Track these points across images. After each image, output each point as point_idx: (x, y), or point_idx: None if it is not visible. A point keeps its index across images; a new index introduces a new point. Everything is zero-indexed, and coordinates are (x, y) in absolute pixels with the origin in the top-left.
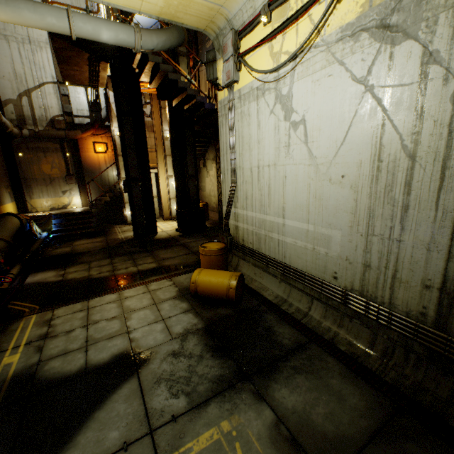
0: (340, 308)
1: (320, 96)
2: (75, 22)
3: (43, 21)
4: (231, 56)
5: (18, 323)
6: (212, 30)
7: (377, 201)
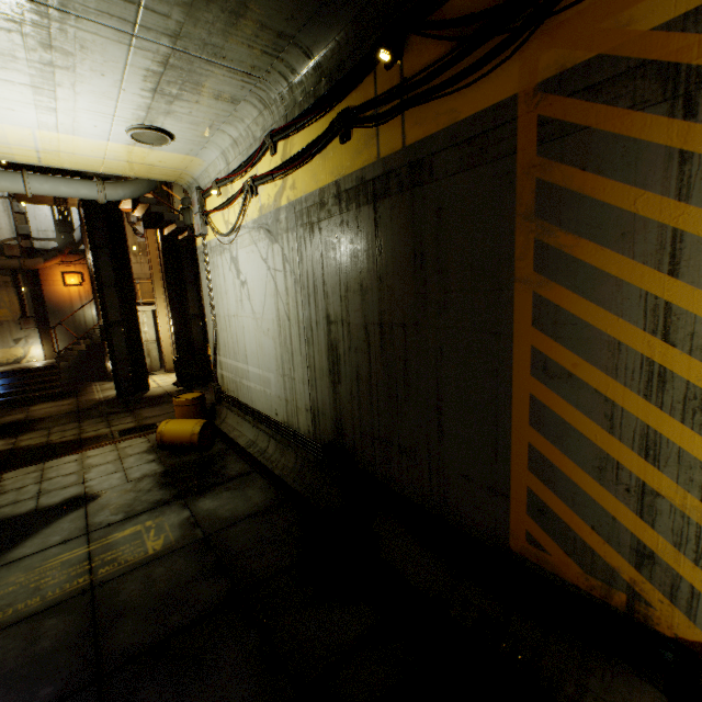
0: (282, 441)
1: (251, 266)
2: (32, 184)
3: None
4: (199, 212)
5: None
6: (183, 182)
7: (283, 349)
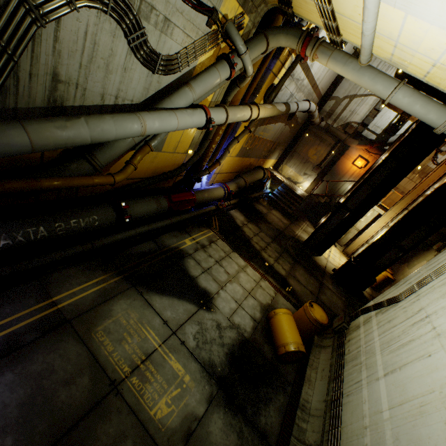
0: None
1: None
2: (396, 94)
3: (372, 87)
4: None
5: (205, 229)
6: None
7: None
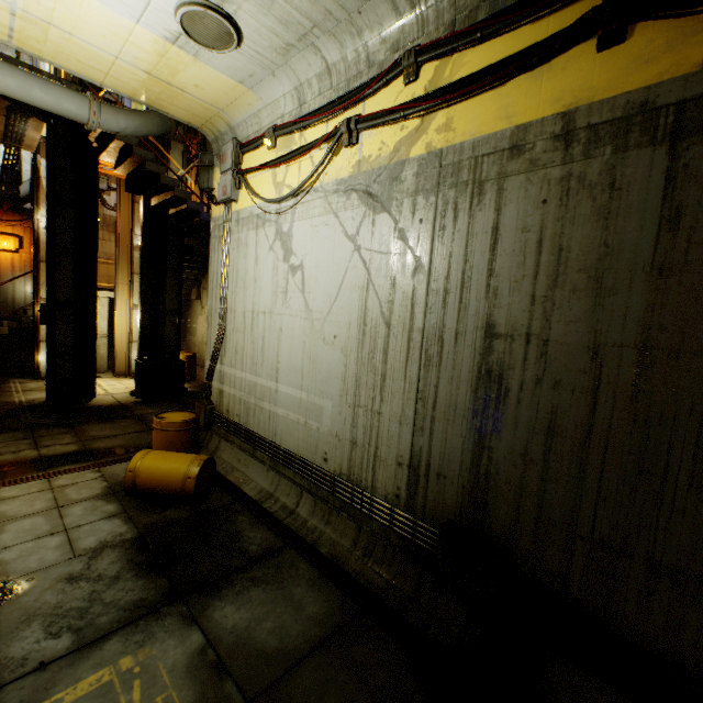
0: (329, 500)
1: (318, 244)
2: None
3: None
4: (230, 169)
5: None
6: (210, 130)
7: (363, 367)
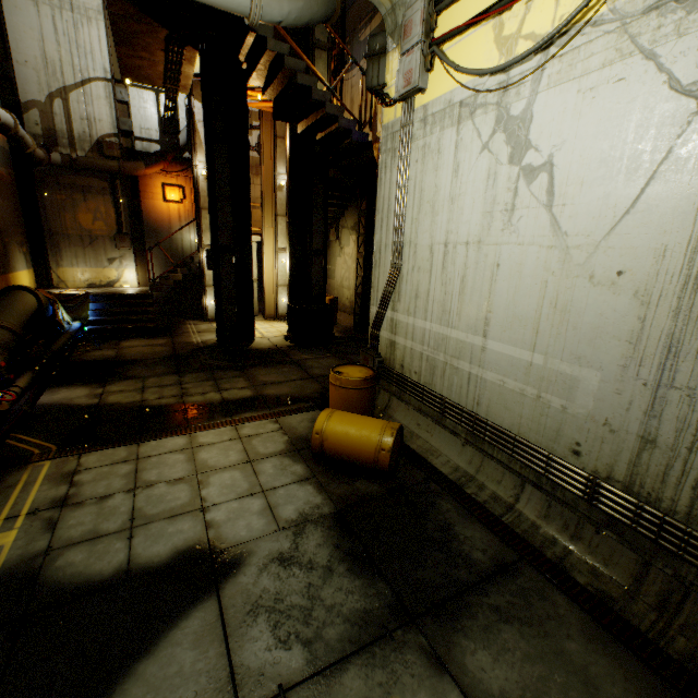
0: (578, 507)
1: (593, 120)
2: None
3: None
4: (418, 43)
5: (20, 474)
6: None
7: (691, 324)
